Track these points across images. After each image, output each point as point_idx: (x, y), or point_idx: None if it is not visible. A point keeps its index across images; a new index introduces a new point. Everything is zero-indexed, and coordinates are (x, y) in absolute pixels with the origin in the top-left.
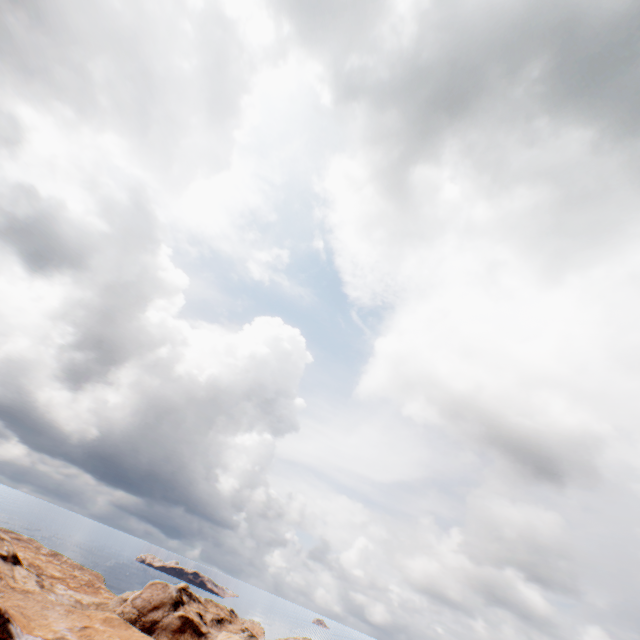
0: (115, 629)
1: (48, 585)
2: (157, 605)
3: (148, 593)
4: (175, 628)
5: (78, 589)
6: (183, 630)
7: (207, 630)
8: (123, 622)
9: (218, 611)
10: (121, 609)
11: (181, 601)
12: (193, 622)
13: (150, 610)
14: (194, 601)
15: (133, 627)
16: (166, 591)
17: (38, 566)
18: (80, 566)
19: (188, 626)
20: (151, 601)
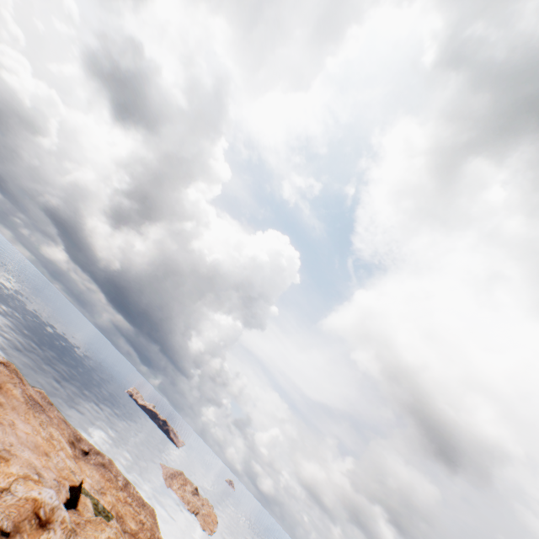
0: None
1: None
2: None
3: None
4: None
5: None
6: None
7: None
8: None
9: None
10: None
11: None
12: None
13: None
14: None
15: None
16: None
17: (121, 517)
18: (142, 500)
19: None
20: None
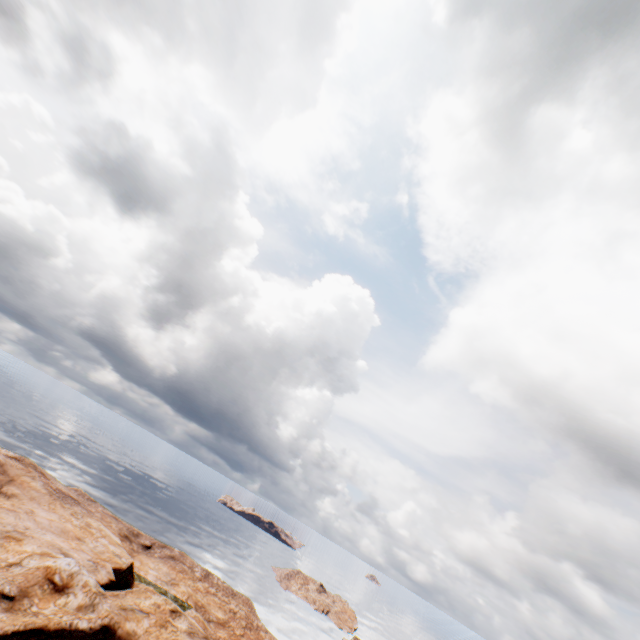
0: None
1: None
2: None
3: None
4: None
5: (244, 639)
6: None
7: None
8: None
9: None
10: None
11: None
12: None
13: None
14: None
15: None
16: None
17: (202, 607)
18: (231, 590)
19: None
20: None
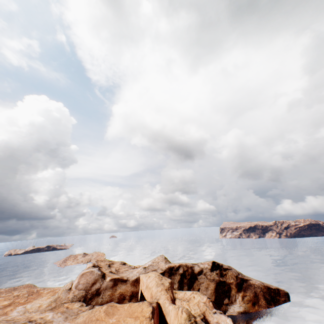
0: (117, 314)
1: (41, 321)
2: (93, 282)
3: (83, 280)
4: (111, 286)
5: (28, 301)
6: (116, 284)
7: (126, 277)
8: (111, 307)
9: (105, 263)
10: (72, 295)
11: (104, 273)
12: (119, 279)
13: (91, 286)
14: (101, 268)
15: (116, 305)
16: (94, 274)
17: None
18: (13, 288)
19: (117, 281)
20: (88, 282)
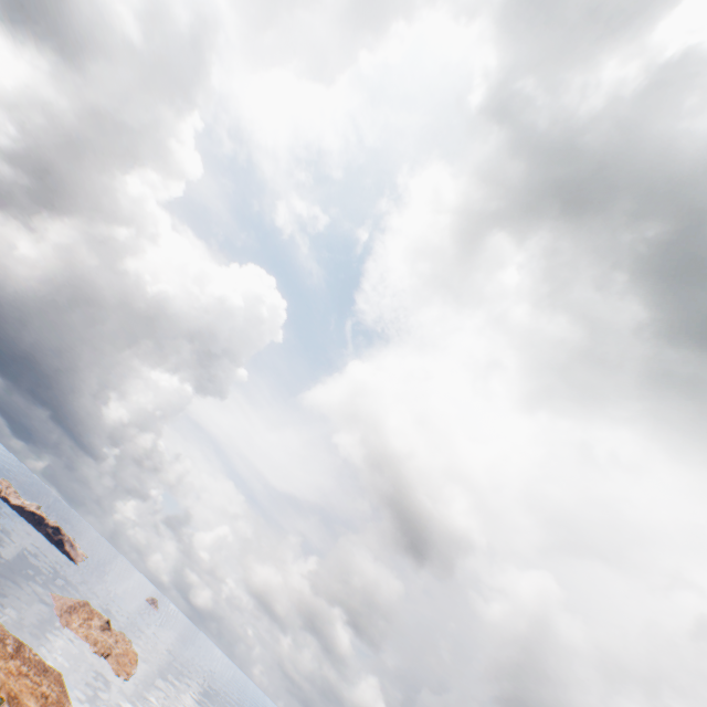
0: None
1: None
2: None
3: None
4: None
5: None
6: None
7: None
8: None
9: None
10: None
11: None
12: None
13: None
14: None
15: None
16: None
17: (16, 697)
18: (43, 665)
19: None
20: None
